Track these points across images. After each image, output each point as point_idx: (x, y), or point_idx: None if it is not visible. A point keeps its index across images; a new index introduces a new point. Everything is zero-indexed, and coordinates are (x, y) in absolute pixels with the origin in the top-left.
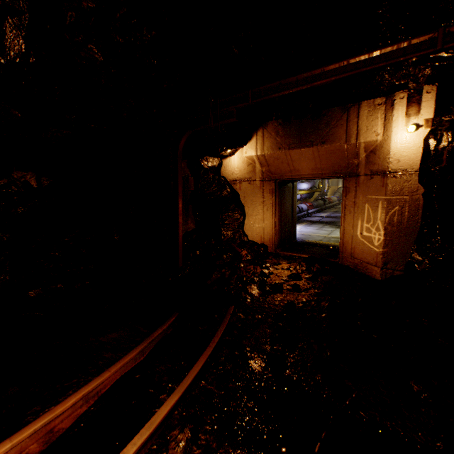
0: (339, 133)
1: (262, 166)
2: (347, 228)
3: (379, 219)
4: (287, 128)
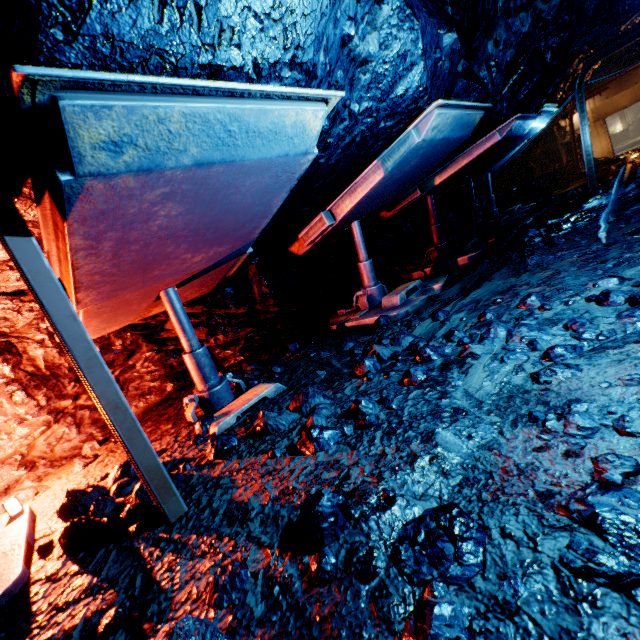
0: None
1: (592, 114)
2: None
3: None
4: (609, 87)
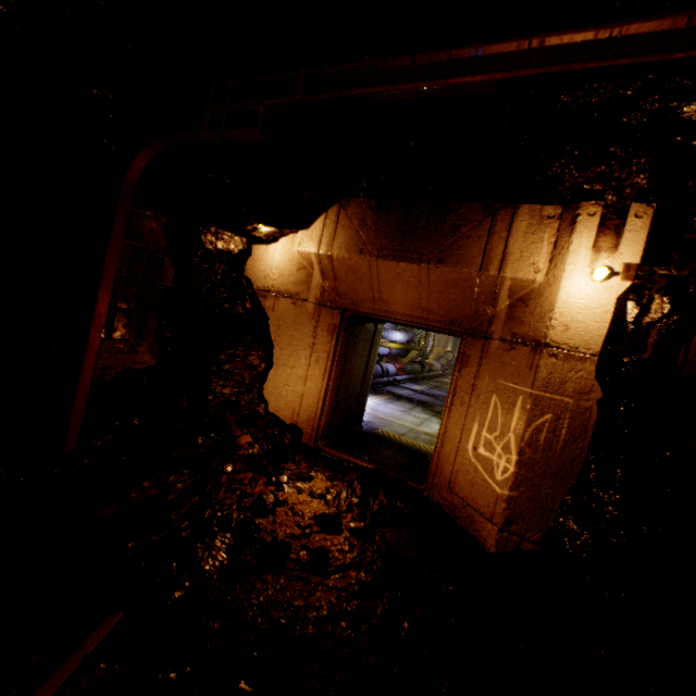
0: (472, 250)
1: (324, 277)
2: (451, 431)
3: (512, 430)
4: (383, 219)
